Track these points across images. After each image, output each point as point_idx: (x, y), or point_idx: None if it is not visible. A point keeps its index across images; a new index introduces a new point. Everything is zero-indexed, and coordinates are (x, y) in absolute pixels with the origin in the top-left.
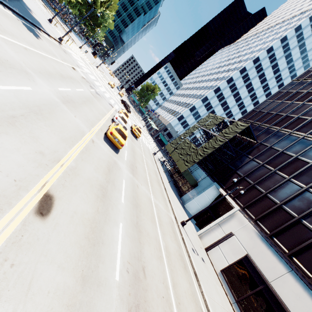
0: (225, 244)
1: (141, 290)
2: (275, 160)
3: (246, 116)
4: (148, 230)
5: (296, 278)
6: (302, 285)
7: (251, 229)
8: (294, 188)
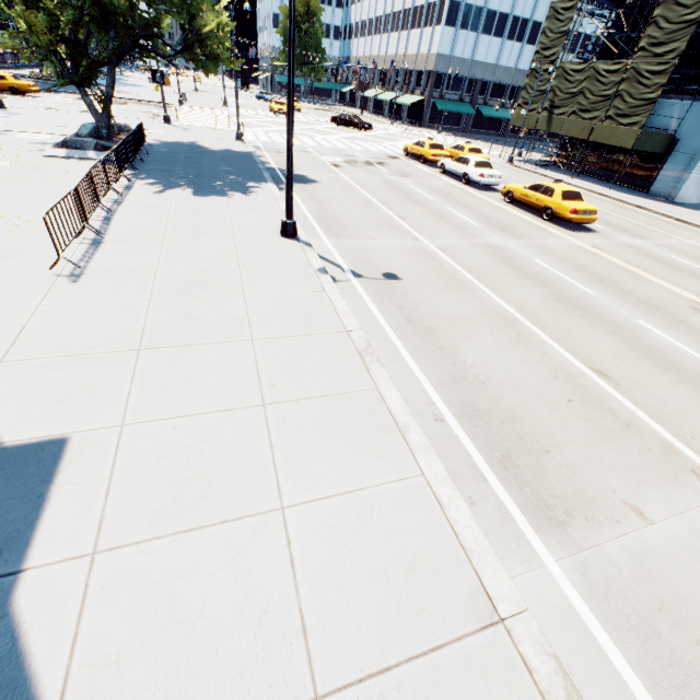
0: None
1: None
2: None
3: None
4: None
5: None
6: None
7: None
8: None
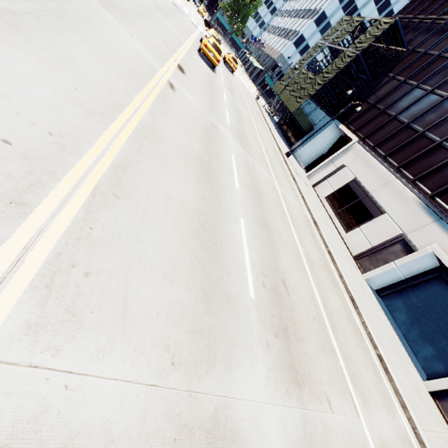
0: (334, 177)
1: (245, 140)
2: (423, 70)
3: (405, 10)
4: (249, 130)
5: (397, 183)
6: (400, 187)
7: (365, 156)
8: (432, 101)
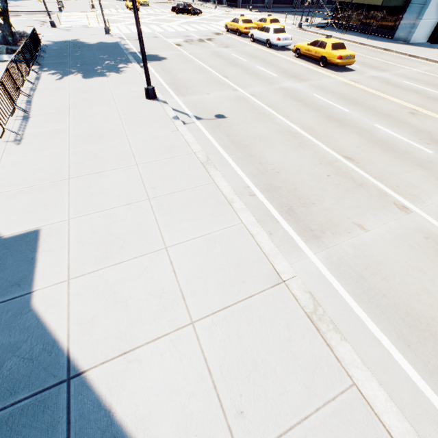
0: None
1: None
2: None
3: None
4: None
5: None
6: None
7: None
8: None
